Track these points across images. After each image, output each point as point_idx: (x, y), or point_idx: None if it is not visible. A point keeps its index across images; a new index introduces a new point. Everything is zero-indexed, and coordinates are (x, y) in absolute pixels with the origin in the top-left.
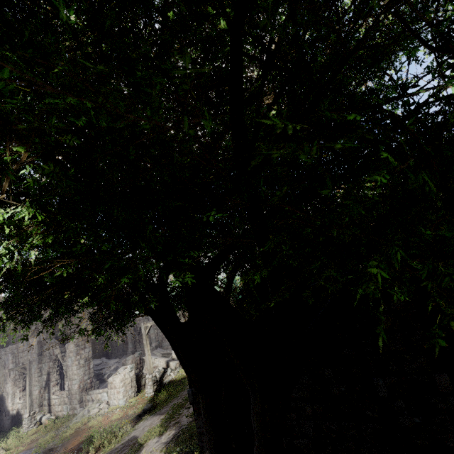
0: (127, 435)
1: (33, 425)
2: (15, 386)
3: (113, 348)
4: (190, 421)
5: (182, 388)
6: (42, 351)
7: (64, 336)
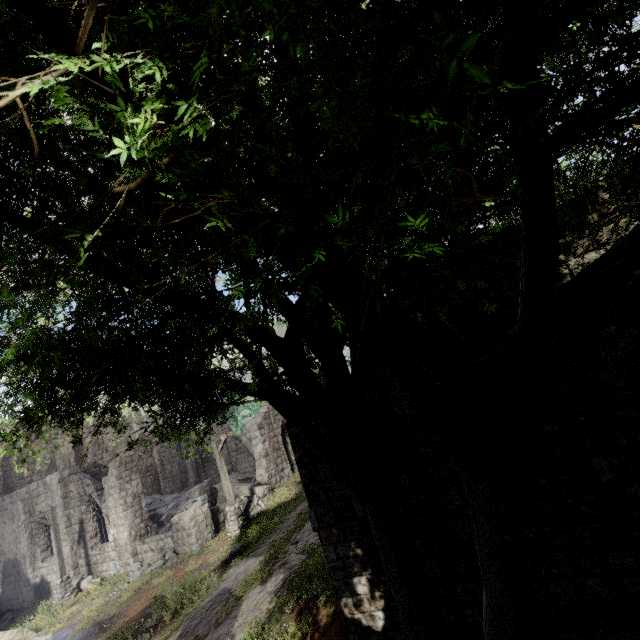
0: (214, 588)
1: (69, 593)
2: (34, 544)
3: (166, 480)
4: (303, 559)
5: (280, 519)
6: (67, 492)
7: (96, 468)
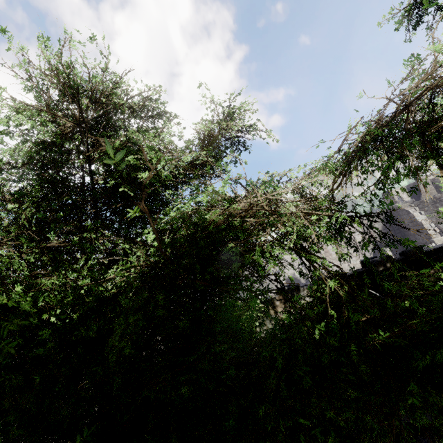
0: None
1: None
2: None
3: None
4: None
5: None
6: None
7: None
